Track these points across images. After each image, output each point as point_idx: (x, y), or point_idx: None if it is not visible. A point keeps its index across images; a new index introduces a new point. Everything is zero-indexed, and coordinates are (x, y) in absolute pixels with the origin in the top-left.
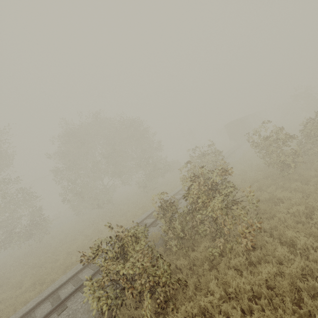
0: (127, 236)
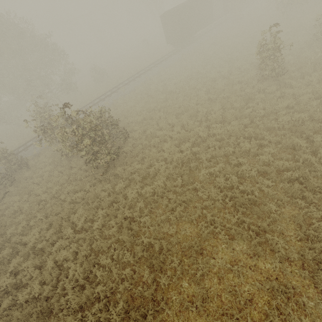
0: None
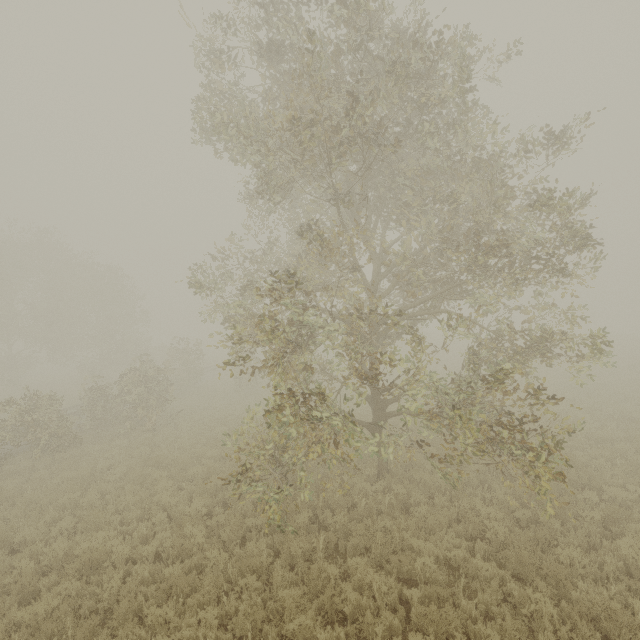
0: (43, 398)
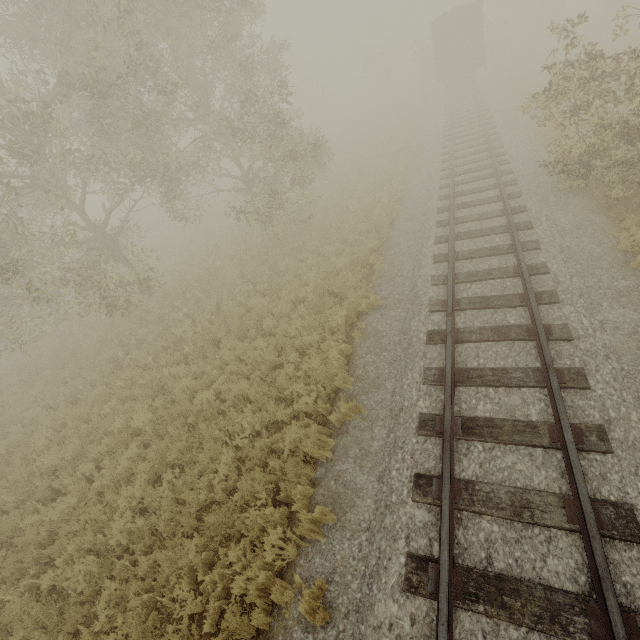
0: None
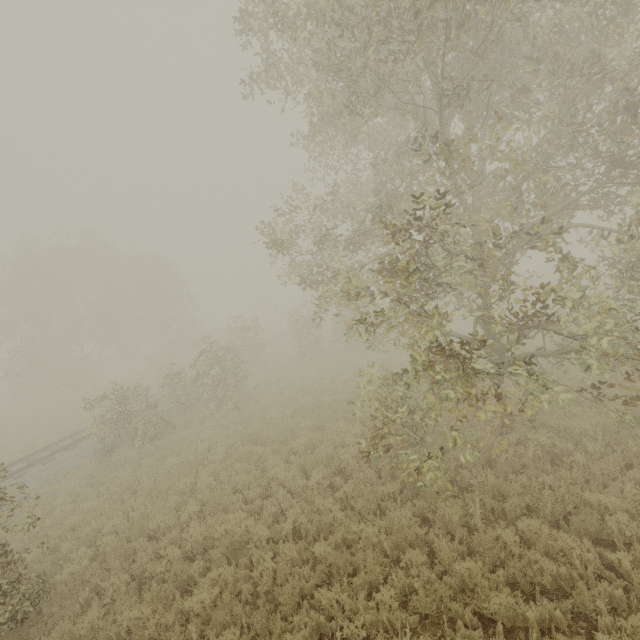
0: (131, 390)
